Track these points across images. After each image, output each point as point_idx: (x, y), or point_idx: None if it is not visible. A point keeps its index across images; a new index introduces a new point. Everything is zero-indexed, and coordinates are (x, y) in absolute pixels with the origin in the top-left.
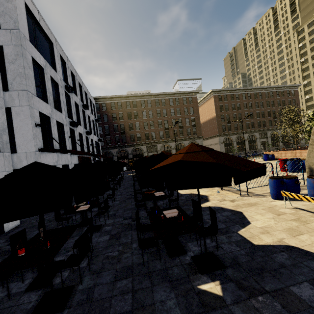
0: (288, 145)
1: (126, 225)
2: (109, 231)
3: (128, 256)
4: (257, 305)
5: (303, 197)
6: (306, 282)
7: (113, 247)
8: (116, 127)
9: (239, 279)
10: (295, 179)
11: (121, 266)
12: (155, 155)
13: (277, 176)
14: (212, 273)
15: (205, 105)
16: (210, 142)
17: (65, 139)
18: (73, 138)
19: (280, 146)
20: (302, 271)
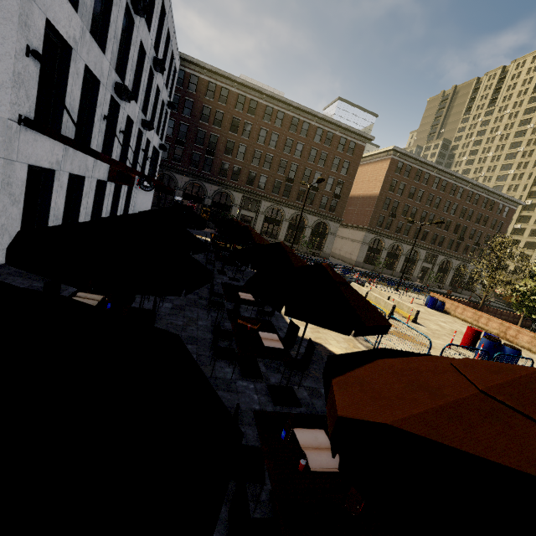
0: (455, 288)
1: None
2: None
3: None
4: None
5: None
6: None
7: None
8: (202, 135)
9: None
10: None
11: None
12: (285, 247)
13: None
14: None
15: (369, 168)
16: (348, 233)
17: (94, 118)
18: (112, 122)
19: (445, 285)
20: None
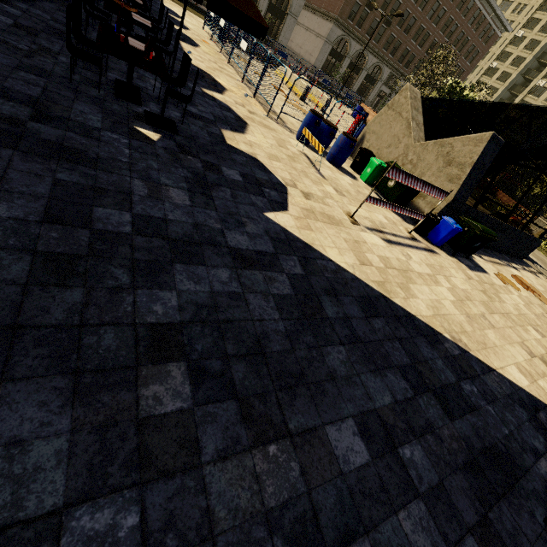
0: None
1: (55, 30)
2: (14, 15)
3: (48, 62)
4: (182, 158)
5: (314, 141)
6: (239, 172)
7: (20, 39)
8: None
9: (183, 144)
10: (332, 130)
11: (32, 63)
12: None
13: (319, 114)
14: (159, 129)
15: None
16: (315, 23)
17: None
18: None
19: None
20: (245, 169)
